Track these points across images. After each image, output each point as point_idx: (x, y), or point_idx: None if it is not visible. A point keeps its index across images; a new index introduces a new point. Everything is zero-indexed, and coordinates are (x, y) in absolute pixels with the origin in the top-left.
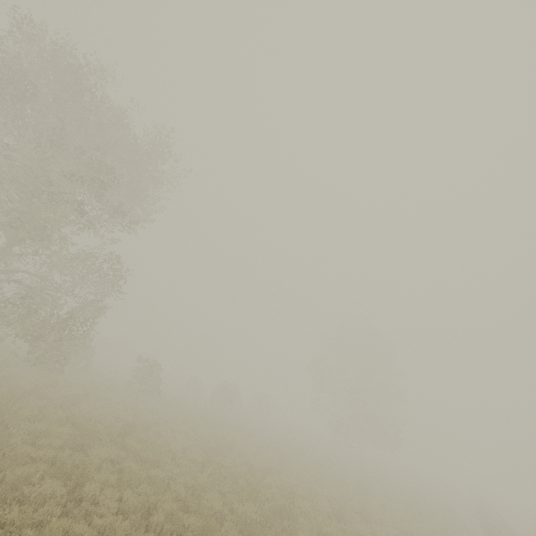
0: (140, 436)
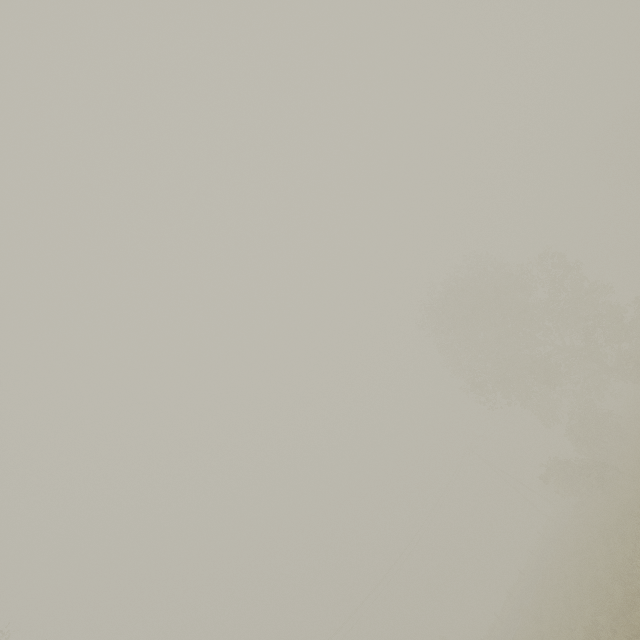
0: None
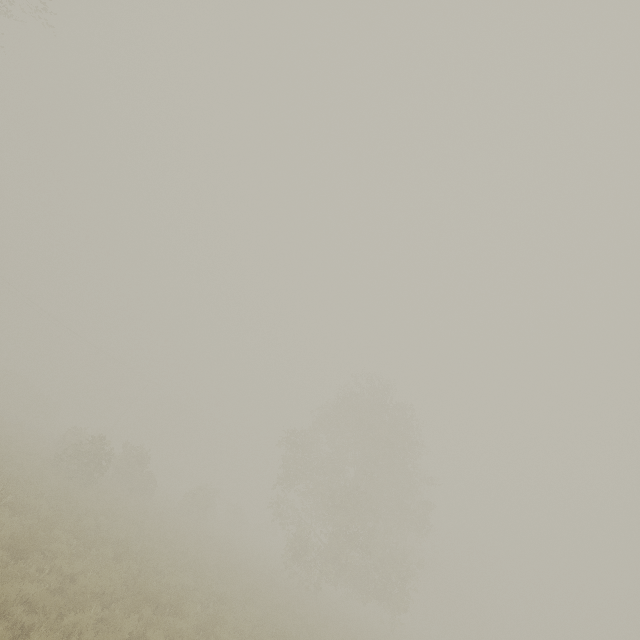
0: None
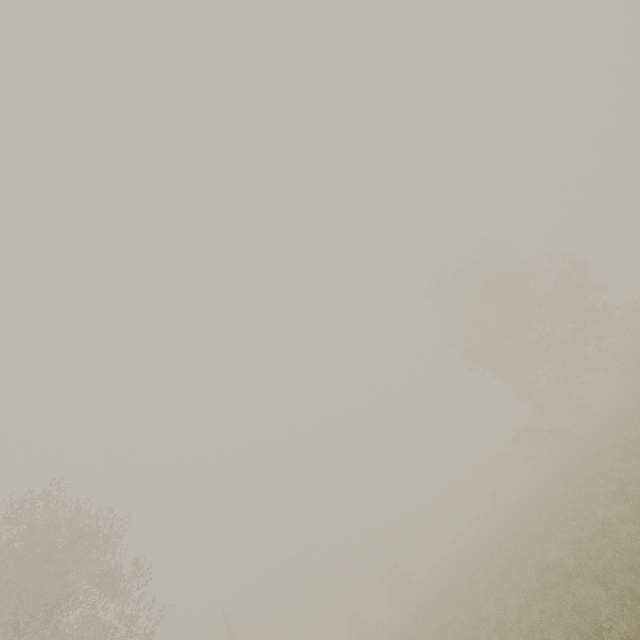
0: None
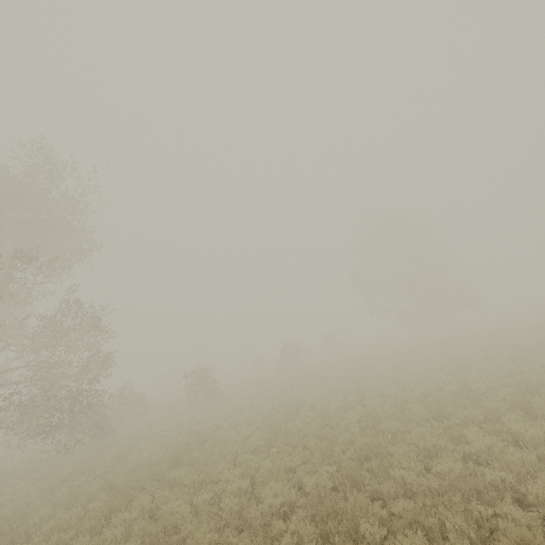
0: (188, 458)
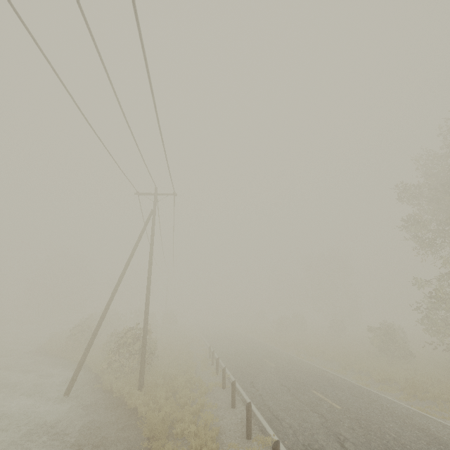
0: None
